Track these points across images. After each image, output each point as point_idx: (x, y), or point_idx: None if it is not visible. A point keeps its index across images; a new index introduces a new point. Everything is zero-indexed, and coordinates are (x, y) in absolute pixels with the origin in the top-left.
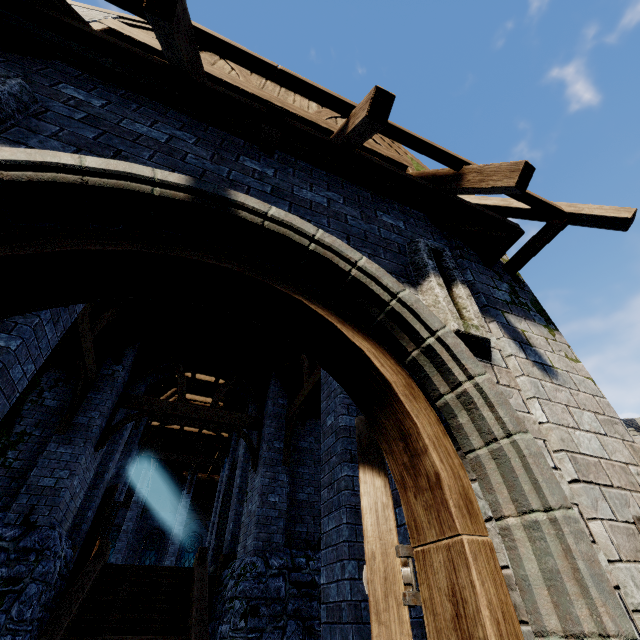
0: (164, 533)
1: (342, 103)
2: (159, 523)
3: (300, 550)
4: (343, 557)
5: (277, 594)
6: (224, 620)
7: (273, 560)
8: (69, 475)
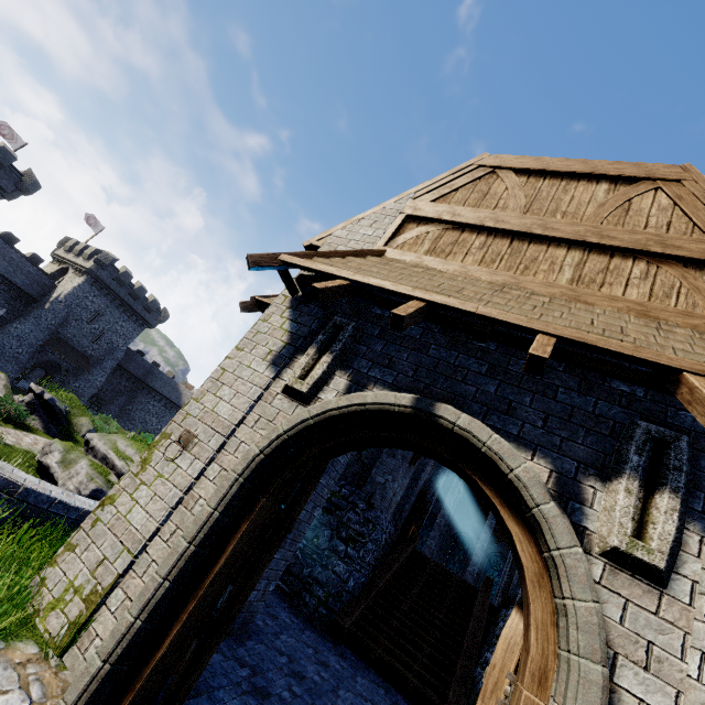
0: (472, 540)
1: (529, 328)
2: (468, 529)
3: None
4: None
5: None
6: (489, 649)
7: None
8: (392, 480)
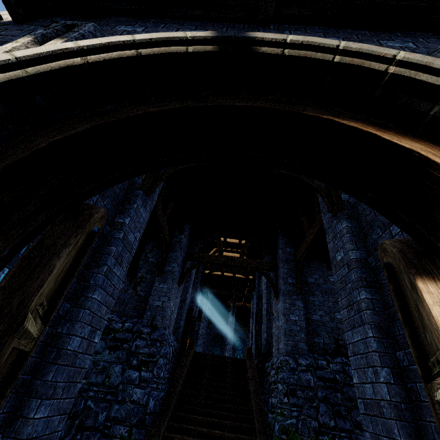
0: (222, 337)
1: None
2: (218, 331)
3: (320, 355)
4: (375, 364)
5: (308, 384)
6: (272, 395)
7: (301, 360)
8: (168, 300)
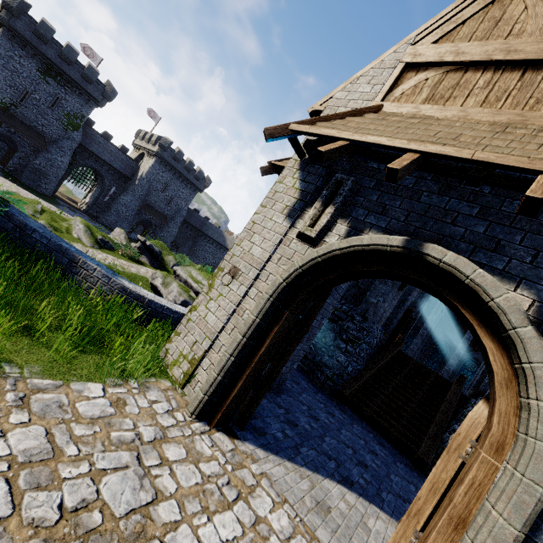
0: (450, 348)
1: (529, 170)
2: (447, 339)
3: None
4: None
5: None
6: (457, 423)
7: None
8: (383, 301)
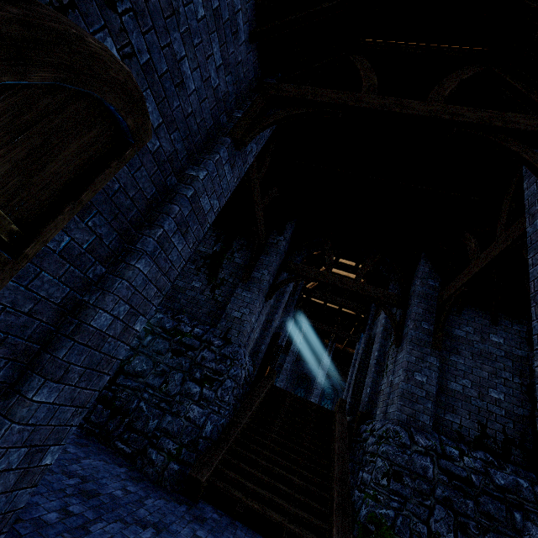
0: (310, 379)
1: None
2: (307, 371)
3: (450, 439)
4: None
5: (423, 472)
6: (365, 469)
7: (418, 437)
8: (249, 313)
